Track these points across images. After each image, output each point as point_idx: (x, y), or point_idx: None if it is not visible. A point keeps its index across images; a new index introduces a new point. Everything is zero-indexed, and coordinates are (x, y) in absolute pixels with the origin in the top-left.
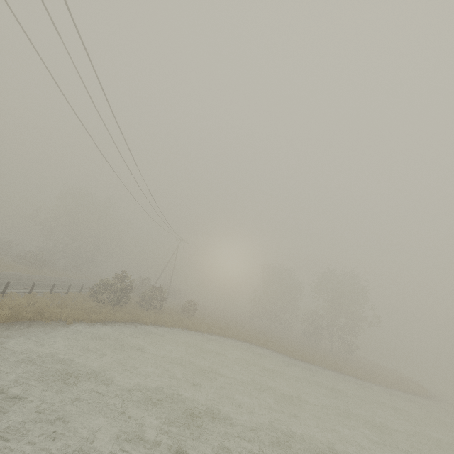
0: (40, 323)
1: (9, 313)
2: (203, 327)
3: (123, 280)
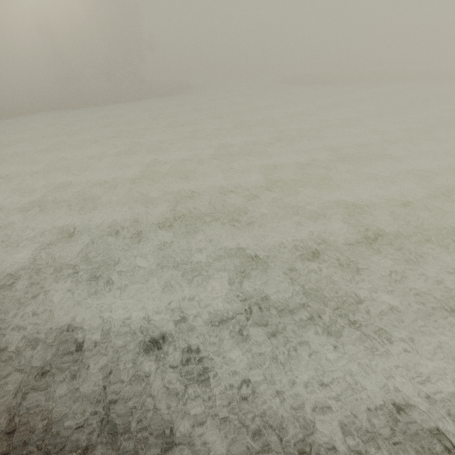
0: None
1: None
2: None
3: None
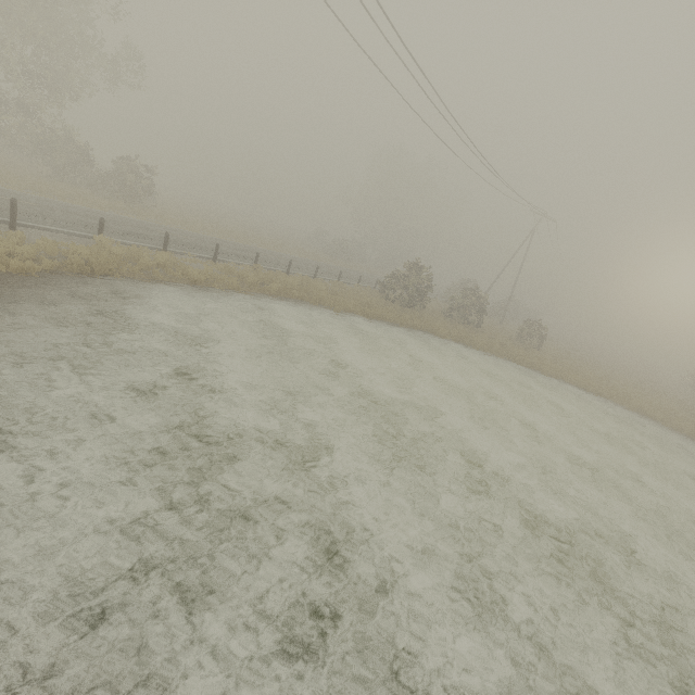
0: (306, 304)
1: (279, 287)
2: (543, 365)
3: (420, 274)
